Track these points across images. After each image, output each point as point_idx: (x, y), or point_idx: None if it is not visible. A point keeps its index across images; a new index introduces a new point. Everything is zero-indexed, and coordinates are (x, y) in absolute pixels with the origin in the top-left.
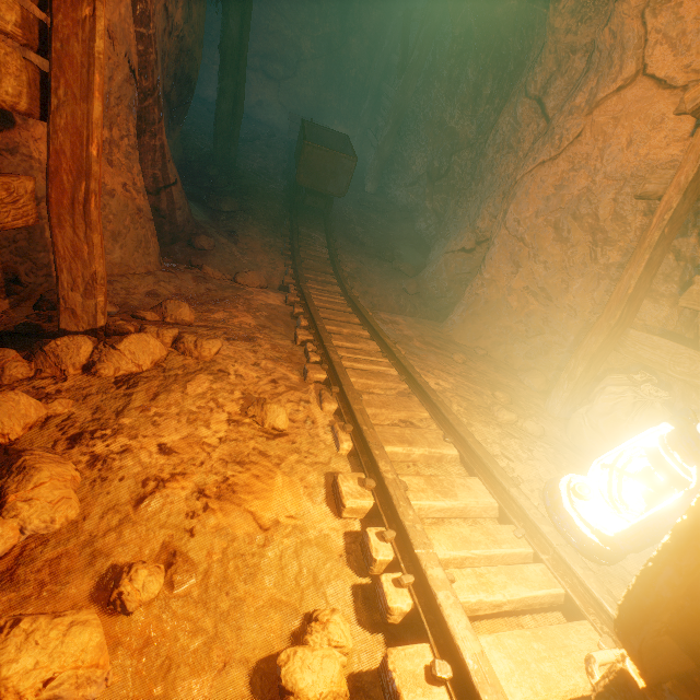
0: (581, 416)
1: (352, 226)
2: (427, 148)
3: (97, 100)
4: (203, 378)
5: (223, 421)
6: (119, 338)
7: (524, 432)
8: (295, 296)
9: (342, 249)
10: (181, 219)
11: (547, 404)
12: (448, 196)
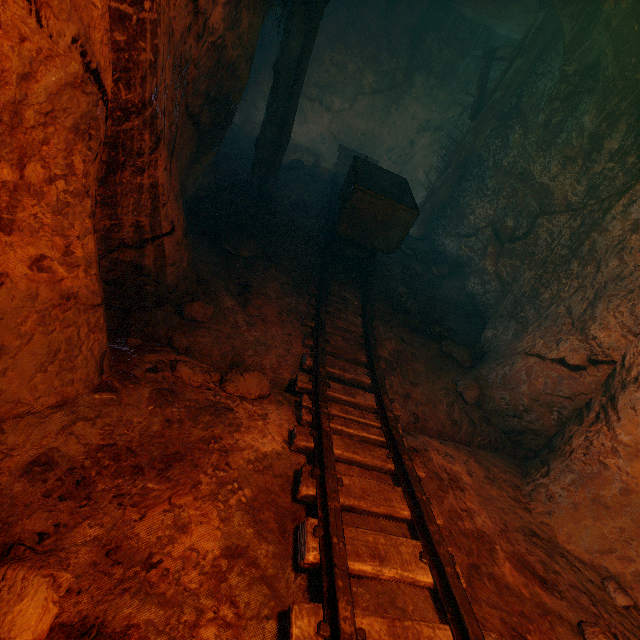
0: None
1: (394, 285)
2: (493, 198)
3: None
4: None
5: None
6: None
7: None
8: (307, 436)
9: (380, 318)
10: (173, 276)
11: None
12: (523, 263)
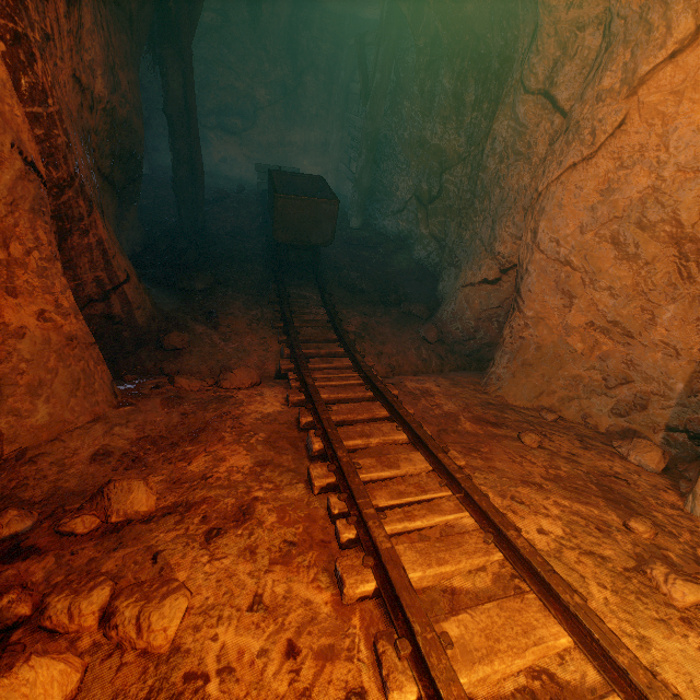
0: None
1: (346, 273)
2: (409, 170)
3: None
4: None
5: None
6: None
7: None
8: (298, 393)
9: (341, 303)
10: (142, 318)
11: (691, 504)
12: (446, 218)
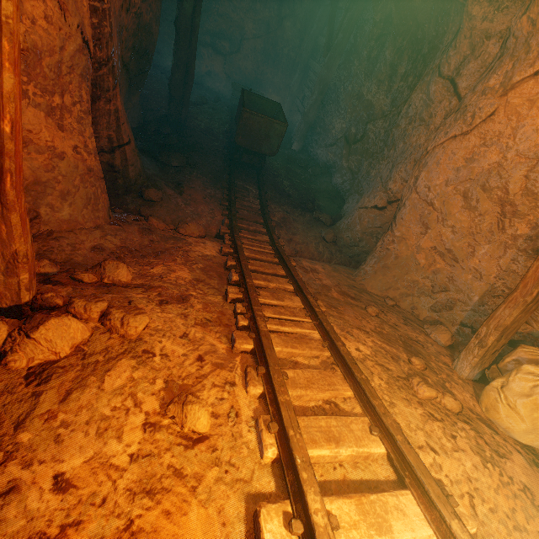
0: (496, 390)
1: (281, 180)
2: (345, 115)
3: (8, 70)
4: (125, 364)
5: (139, 425)
6: (38, 322)
7: (442, 408)
8: (229, 248)
9: (272, 200)
10: (133, 173)
11: (455, 364)
12: (362, 157)
